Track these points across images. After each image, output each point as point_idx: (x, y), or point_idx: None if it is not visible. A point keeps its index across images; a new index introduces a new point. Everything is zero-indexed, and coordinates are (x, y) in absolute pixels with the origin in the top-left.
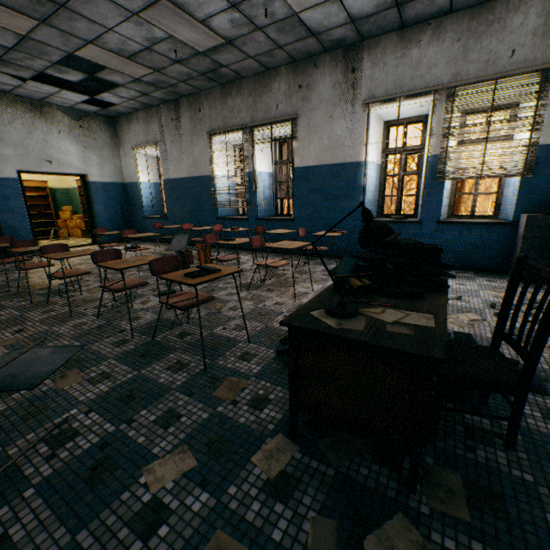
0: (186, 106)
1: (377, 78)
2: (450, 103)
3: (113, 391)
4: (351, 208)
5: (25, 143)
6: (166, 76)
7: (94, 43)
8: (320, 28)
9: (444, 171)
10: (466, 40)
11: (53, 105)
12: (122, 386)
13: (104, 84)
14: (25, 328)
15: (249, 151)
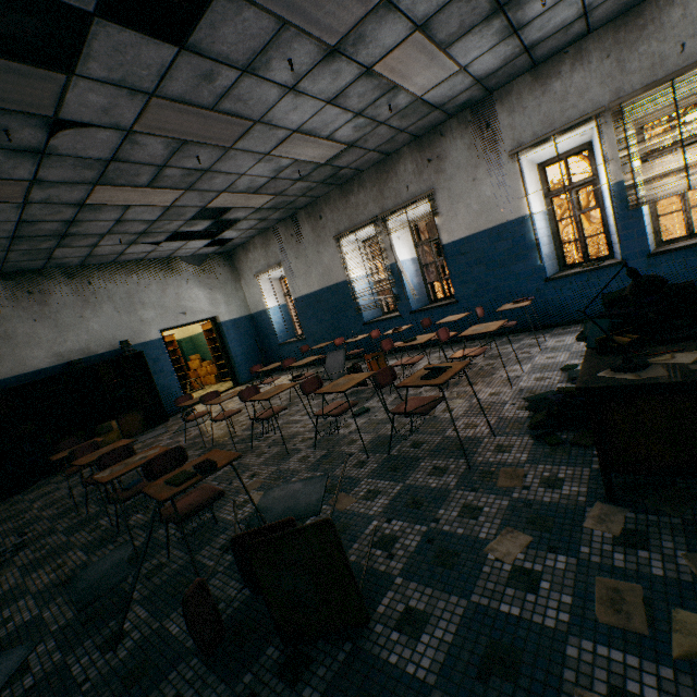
0: (305, 218)
1: (519, 124)
2: (619, 122)
3: (394, 502)
4: (527, 269)
5: (162, 301)
6: (286, 197)
7: (227, 191)
8: (443, 100)
9: (637, 196)
10: (617, 54)
11: (178, 258)
12: (399, 497)
13: (221, 223)
14: (255, 472)
15: (386, 243)
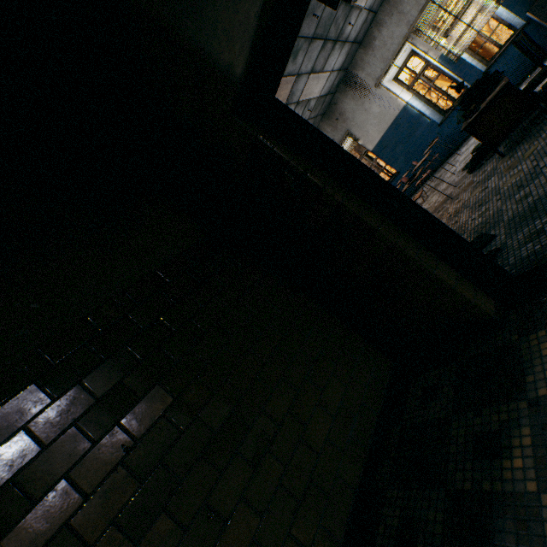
0: None
1: (370, 71)
2: (419, 34)
3: None
4: (425, 128)
5: None
6: None
7: None
8: (328, 90)
9: (454, 55)
10: (396, 11)
11: None
12: None
13: None
14: None
15: None
